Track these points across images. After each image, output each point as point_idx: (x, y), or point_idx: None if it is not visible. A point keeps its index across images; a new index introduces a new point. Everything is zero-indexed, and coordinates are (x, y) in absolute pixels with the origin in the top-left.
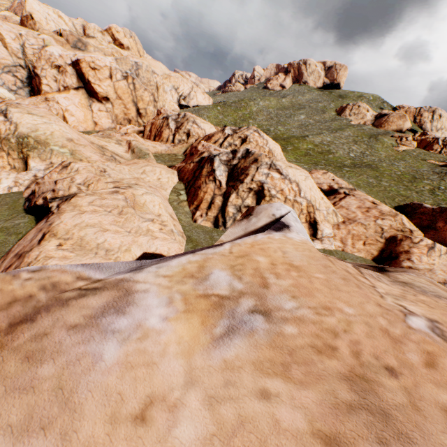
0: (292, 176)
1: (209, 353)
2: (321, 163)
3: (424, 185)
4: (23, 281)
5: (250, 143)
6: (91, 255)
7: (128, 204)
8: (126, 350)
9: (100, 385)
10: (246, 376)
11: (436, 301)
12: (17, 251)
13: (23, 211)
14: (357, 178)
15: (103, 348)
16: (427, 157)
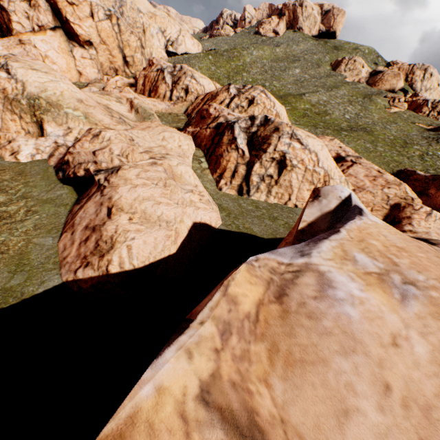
0: (311, 146)
1: (404, 310)
2: (320, 125)
3: (414, 151)
4: (258, 268)
5: (257, 105)
6: (157, 228)
7: (168, 176)
8: (359, 310)
9: (363, 329)
10: (430, 321)
11: None
12: (84, 224)
13: (59, 182)
14: (355, 143)
15: (345, 309)
16: (416, 120)
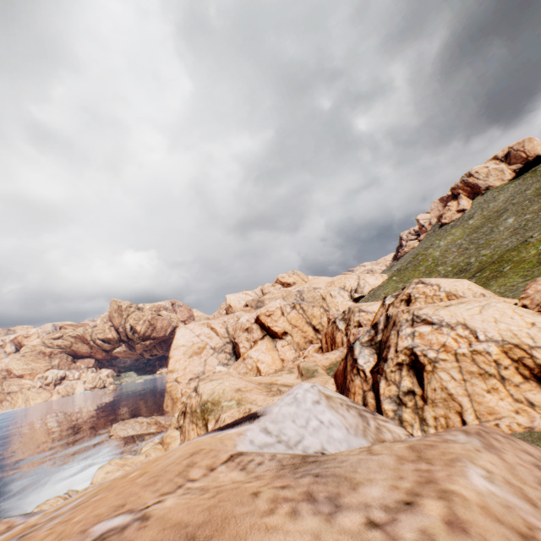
0: (449, 318)
1: None
2: None
3: None
4: None
5: (416, 300)
6: None
7: None
8: None
9: None
10: None
11: (265, 484)
12: None
13: None
14: None
15: None
16: None
